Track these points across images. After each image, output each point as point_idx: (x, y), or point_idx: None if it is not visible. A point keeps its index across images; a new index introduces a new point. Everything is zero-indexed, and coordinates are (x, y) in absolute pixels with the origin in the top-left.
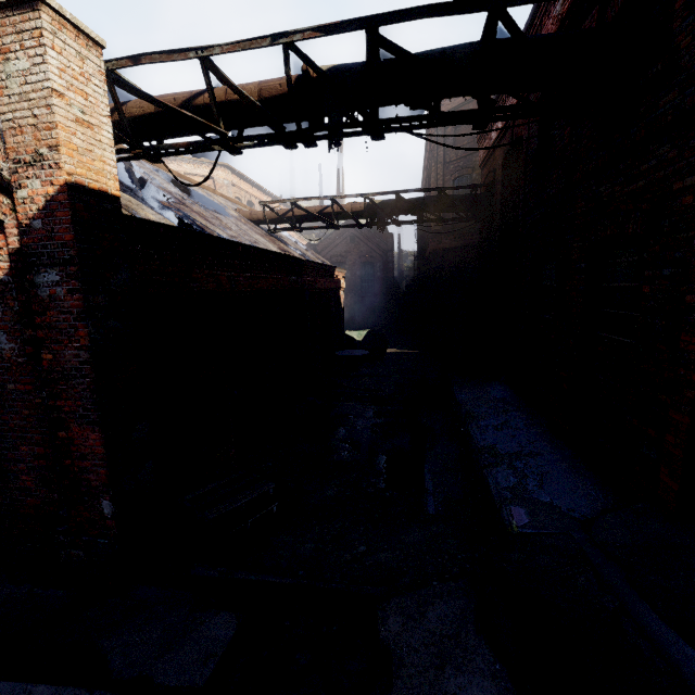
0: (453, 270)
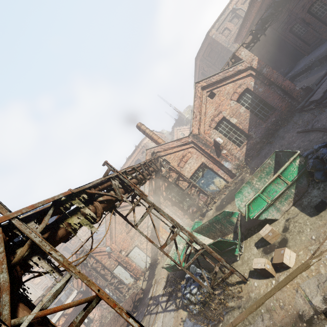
0: None
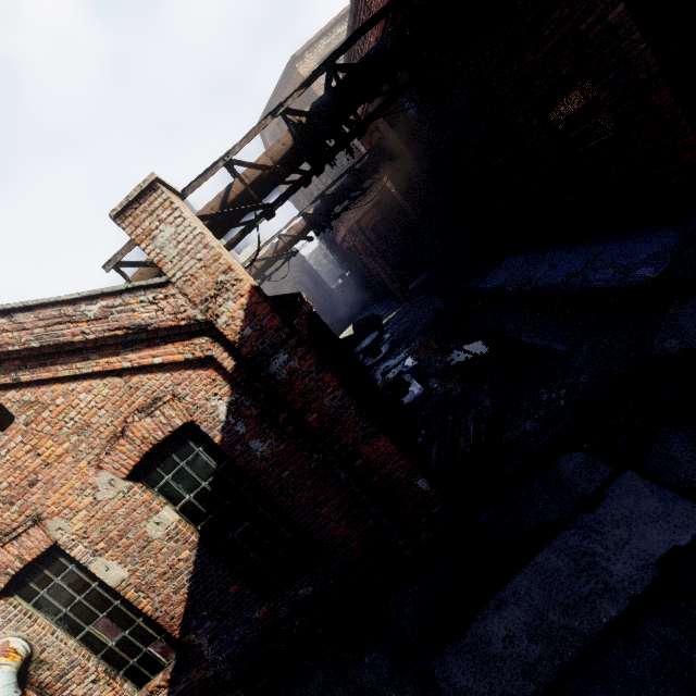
0: (375, 232)
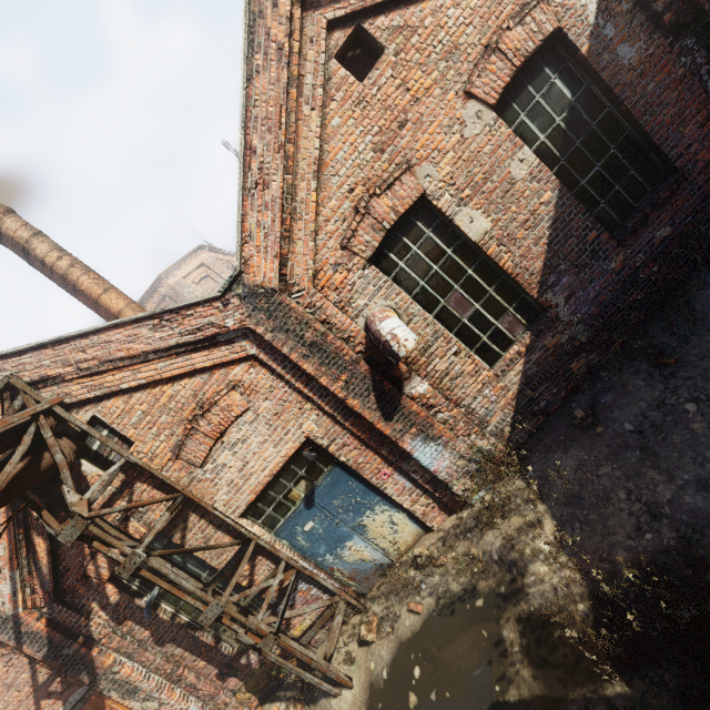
0: None
